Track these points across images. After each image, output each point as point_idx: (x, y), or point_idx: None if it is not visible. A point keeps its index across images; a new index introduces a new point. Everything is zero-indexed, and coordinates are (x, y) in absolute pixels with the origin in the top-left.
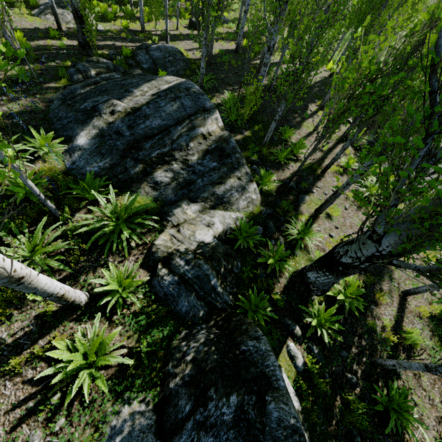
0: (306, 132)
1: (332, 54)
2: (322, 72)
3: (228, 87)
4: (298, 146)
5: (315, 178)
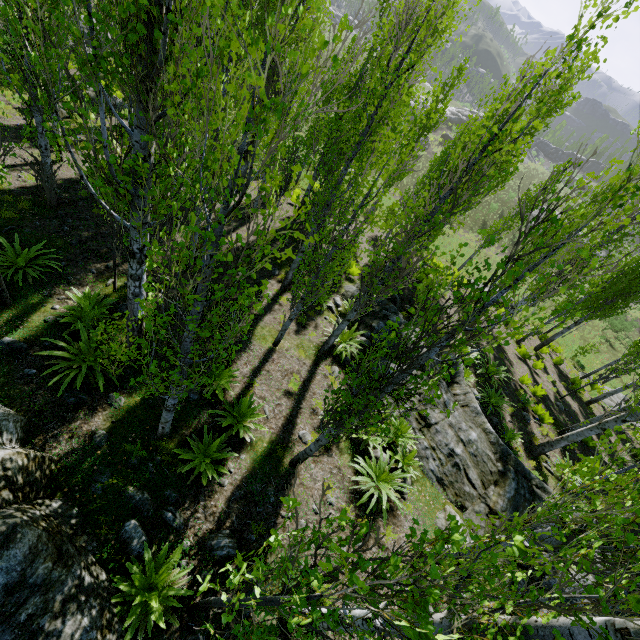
0: (260, 354)
1: (297, 177)
2: (285, 208)
3: (94, 263)
4: (241, 412)
5: (279, 488)
